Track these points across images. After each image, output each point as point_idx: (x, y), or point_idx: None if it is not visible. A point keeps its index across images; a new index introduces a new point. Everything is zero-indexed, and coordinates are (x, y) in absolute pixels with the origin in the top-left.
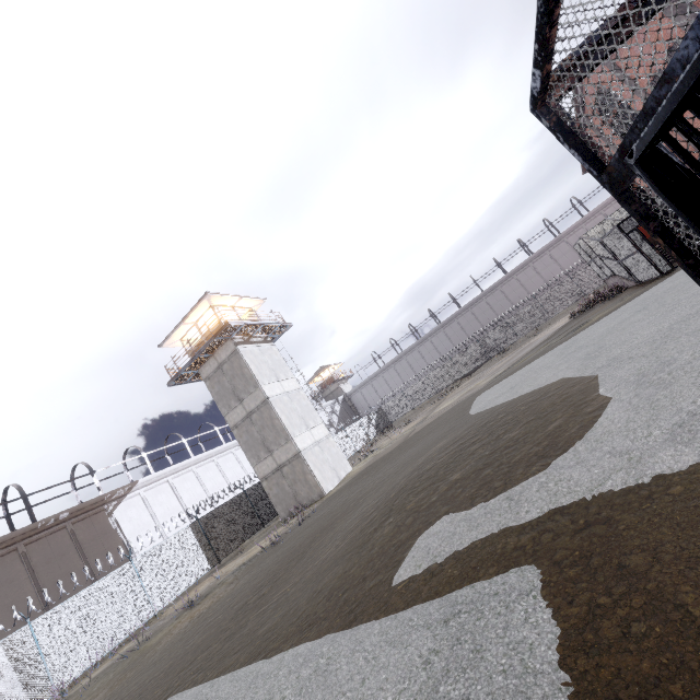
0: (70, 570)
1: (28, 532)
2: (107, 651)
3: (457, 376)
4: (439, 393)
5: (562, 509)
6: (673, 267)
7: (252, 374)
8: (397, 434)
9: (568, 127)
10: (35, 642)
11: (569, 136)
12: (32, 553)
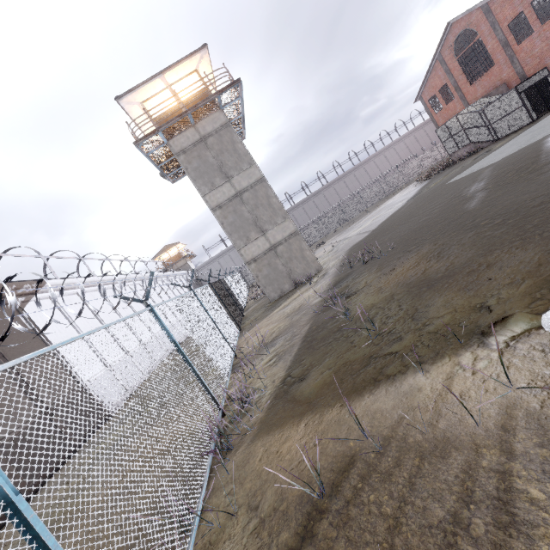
0: None
1: None
2: (227, 376)
3: None
4: None
5: None
6: (538, 117)
7: (247, 150)
8: (318, 255)
9: None
10: (169, 336)
11: None
12: None
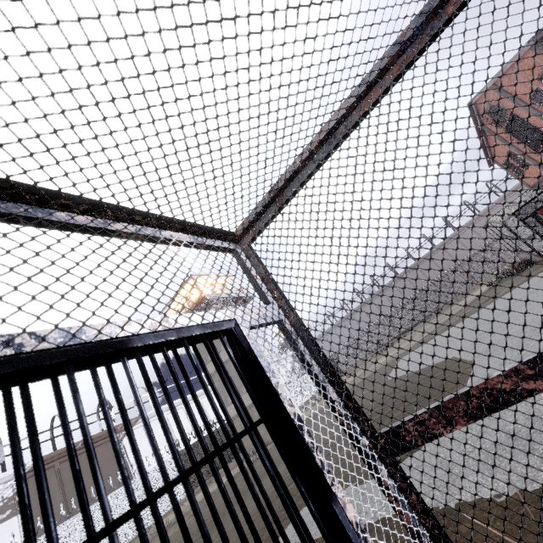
0: (88, 485)
1: (63, 452)
2: None
3: (397, 333)
4: (383, 346)
5: (388, 519)
6: None
7: None
8: None
9: (248, 268)
10: None
11: (249, 274)
12: (64, 470)
